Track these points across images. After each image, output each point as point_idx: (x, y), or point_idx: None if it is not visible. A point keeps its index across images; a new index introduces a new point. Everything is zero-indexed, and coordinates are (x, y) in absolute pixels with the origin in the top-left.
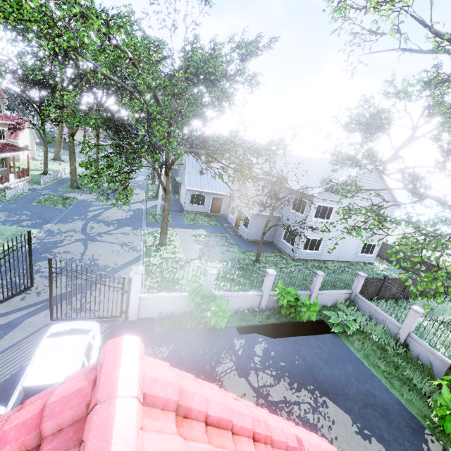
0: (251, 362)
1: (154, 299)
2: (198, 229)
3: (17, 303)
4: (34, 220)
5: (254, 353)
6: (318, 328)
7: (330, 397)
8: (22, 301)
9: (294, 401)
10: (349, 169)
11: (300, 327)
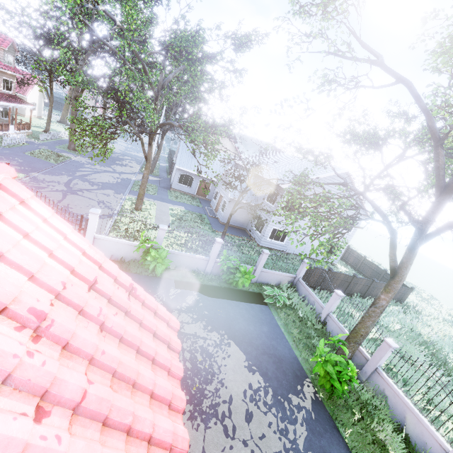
0: (178, 305)
1: (108, 241)
2: (178, 205)
3: None
4: (23, 166)
5: (184, 300)
6: (253, 297)
7: (236, 341)
8: None
9: (203, 336)
10: (323, 171)
11: (237, 293)
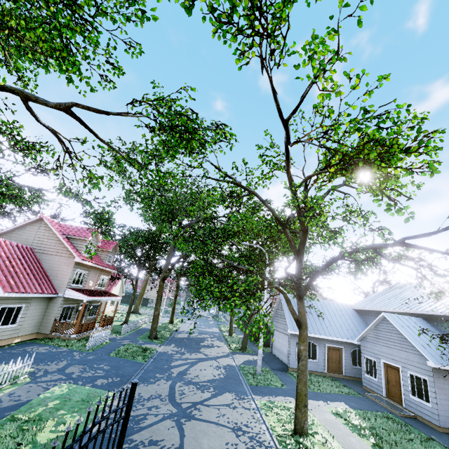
0: None
1: None
2: (332, 401)
3: None
4: (110, 377)
5: None
6: None
7: None
8: None
9: None
10: None
11: None
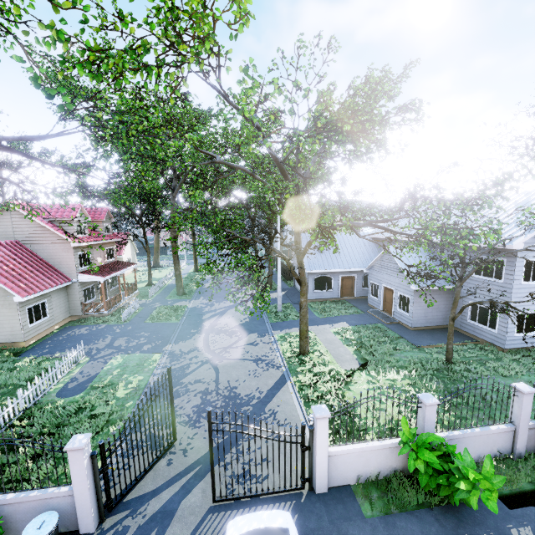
0: None
1: (348, 454)
2: (337, 322)
3: (164, 471)
4: (153, 342)
5: None
6: None
7: None
8: (169, 466)
9: None
10: None
11: None
